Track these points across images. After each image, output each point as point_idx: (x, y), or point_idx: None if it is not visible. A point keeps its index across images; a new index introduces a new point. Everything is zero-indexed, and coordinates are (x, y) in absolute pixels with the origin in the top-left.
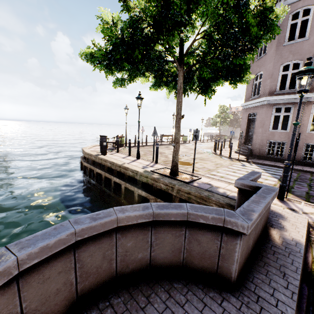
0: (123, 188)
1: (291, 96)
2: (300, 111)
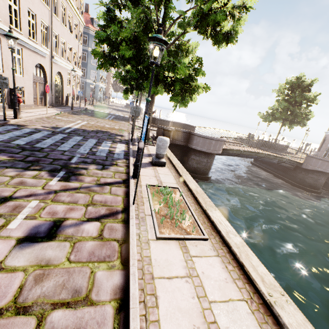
0: None
1: None
2: None
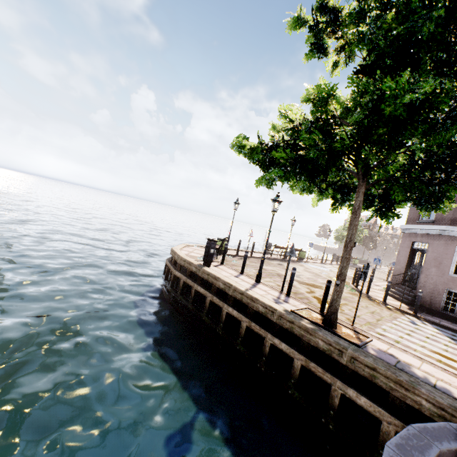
0: (243, 327)
1: None
2: None
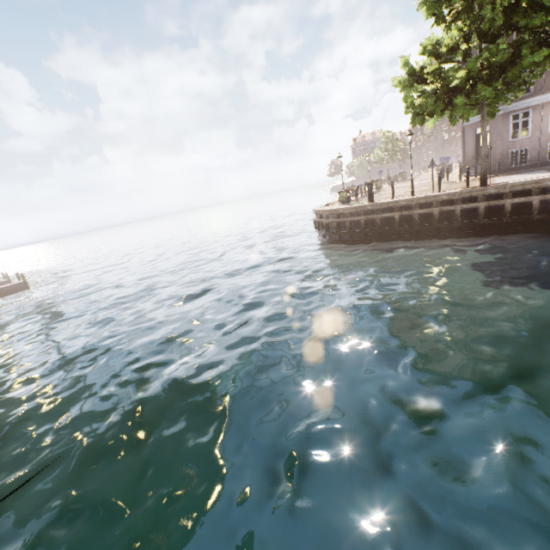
0: (436, 214)
1: (529, 101)
2: (539, 113)
